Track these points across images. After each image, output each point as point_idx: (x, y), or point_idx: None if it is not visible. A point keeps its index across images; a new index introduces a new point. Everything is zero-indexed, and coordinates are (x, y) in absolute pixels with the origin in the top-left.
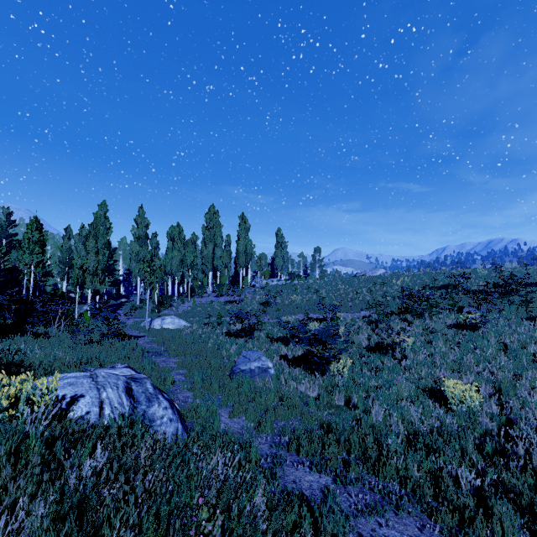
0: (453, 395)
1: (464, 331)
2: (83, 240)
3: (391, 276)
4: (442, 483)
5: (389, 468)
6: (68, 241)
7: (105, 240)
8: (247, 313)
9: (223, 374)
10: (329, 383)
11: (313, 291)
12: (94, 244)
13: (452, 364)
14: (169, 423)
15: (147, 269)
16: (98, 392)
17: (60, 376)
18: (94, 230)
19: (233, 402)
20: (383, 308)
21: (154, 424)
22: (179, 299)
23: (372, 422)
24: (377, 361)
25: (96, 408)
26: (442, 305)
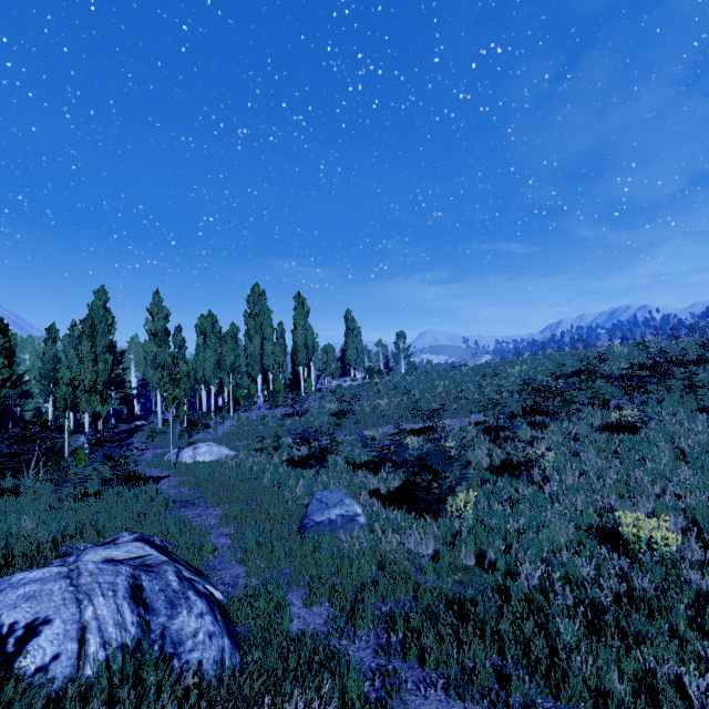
0: (636, 538)
1: (620, 435)
2: (76, 343)
3: (503, 364)
4: (663, 701)
5: (574, 681)
6: (52, 345)
7: (106, 341)
8: (317, 431)
9: (289, 529)
10: (448, 530)
11: (402, 392)
12: (89, 348)
13: (618, 486)
14: (207, 642)
15: (168, 379)
16: (78, 608)
17: (14, 579)
18: (89, 328)
19: (309, 579)
20: (499, 408)
21: (182, 650)
22: (217, 416)
23: (525, 592)
24: (508, 488)
25: (71, 643)
26: (577, 399)
